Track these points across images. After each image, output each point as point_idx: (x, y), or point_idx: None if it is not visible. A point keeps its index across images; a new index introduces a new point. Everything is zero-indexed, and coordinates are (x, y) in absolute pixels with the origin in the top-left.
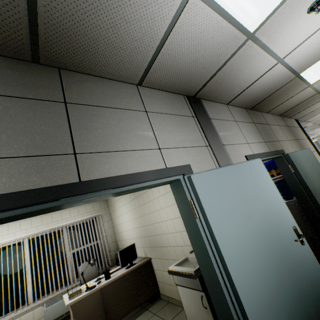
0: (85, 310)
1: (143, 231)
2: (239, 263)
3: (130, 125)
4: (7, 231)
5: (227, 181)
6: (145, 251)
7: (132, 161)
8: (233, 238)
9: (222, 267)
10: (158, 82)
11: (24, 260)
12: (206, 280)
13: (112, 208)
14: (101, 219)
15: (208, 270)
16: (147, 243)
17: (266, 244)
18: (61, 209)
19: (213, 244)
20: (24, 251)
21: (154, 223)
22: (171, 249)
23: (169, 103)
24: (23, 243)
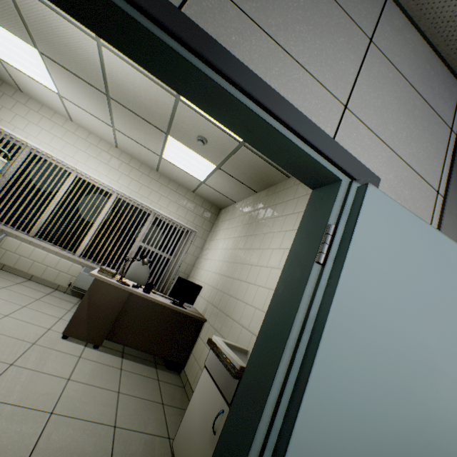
0: (101, 297)
1: (223, 282)
2: (336, 414)
3: (326, 30)
4: (107, 173)
5: (437, 268)
6: (206, 307)
7: (281, 73)
8: (361, 362)
9: (294, 384)
10: (436, 8)
11: (100, 212)
12: (245, 377)
13: (212, 235)
14: (191, 237)
15: (262, 364)
16: (215, 300)
17: (426, 455)
18: (125, 48)
19: (311, 329)
20: (106, 204)
21: (242, 280)
22: (236, 327)
23: (423, 70)
24: (111, 196)
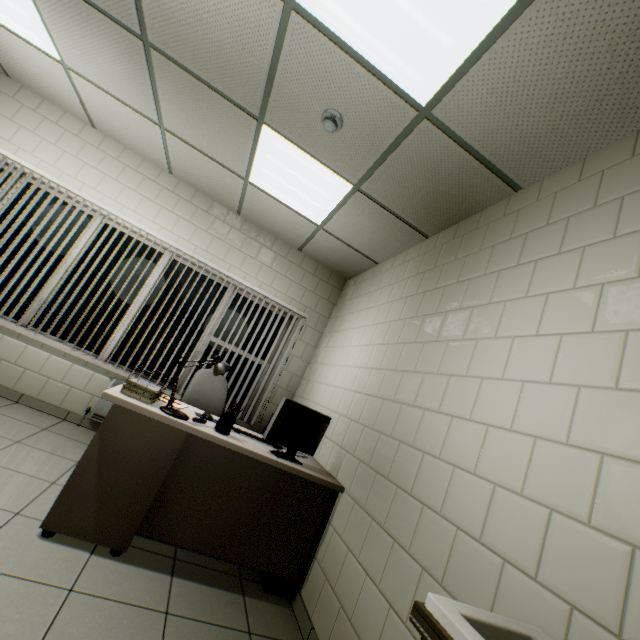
0: (128, 443)
1: (373, 411)
2: None
3: None
4: (154, 217)
5: None
6: (340, 459)
7: None
8: None
9: None
10: None
11: (142, 284)
12: None
13: (333, 324)
14: (298, 328)
15: None
16: (360, 446)
17: None
18: None
19: None
20: (153, 271)
21: (428, 409)
22: (436, 526)
23: None
24: (160, 257)
